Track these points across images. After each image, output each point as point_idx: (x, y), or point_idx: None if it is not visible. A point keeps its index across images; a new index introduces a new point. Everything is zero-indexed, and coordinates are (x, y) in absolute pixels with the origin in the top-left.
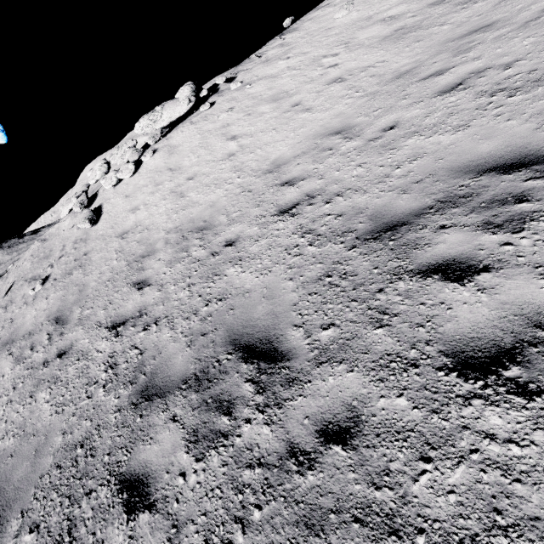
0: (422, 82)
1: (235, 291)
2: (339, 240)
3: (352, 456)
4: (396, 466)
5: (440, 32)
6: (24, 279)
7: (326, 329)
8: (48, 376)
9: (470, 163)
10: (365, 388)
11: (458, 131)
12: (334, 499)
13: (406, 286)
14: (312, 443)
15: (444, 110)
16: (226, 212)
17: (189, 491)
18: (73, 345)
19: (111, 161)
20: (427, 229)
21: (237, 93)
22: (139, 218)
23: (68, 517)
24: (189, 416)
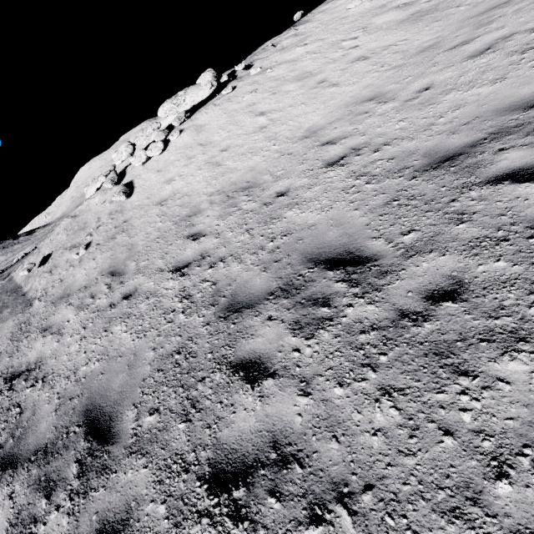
0: (448, 51)
1: (298, 227)
2: (397, 175)
3: (464, 305)
4: (509, 302)
5: (457, 12)
6: (63, 248)
7: (407, 234)
8: (119, 314)
9: (515, 103)
10: (462, 263)
11: (496, 83)
12: (456, 333)
13: (478, 193)
14: (421, 306)
15: (477, 69)
16: (269, 173)
17: (308, 359)
18: (138, 288)
19: (136, 143)
20: (485, 153)
21: (258, 77)
22: (176, 187)
23: (187, 398)
24: (286, 314)
